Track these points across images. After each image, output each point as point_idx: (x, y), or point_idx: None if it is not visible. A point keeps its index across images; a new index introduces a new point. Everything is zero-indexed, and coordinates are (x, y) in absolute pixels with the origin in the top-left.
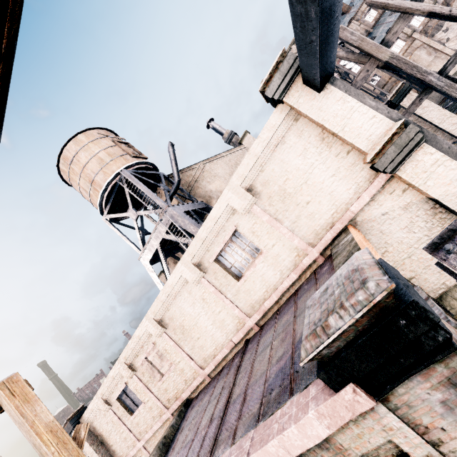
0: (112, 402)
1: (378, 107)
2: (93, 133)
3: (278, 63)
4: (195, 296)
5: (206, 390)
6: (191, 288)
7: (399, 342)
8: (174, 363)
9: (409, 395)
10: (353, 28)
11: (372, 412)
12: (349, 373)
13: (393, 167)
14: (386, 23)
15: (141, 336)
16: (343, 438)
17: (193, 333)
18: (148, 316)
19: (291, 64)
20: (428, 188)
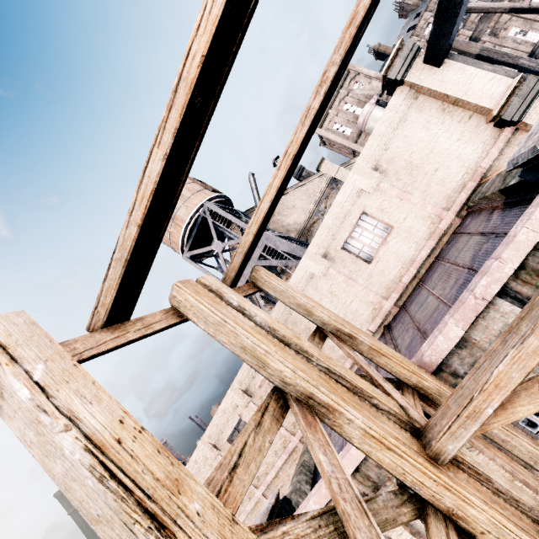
0: (221, 445)
1: (496, 70)
2: None
3: (397, 50)
4: (321, 291)
5: None
6: (317, 283)
7: None
8: None
9: None
10: None
11: None
12: None
13: (519, 115)
14: None
15: None
16: None
17: None
18: None
19: (411, 49)
20: None
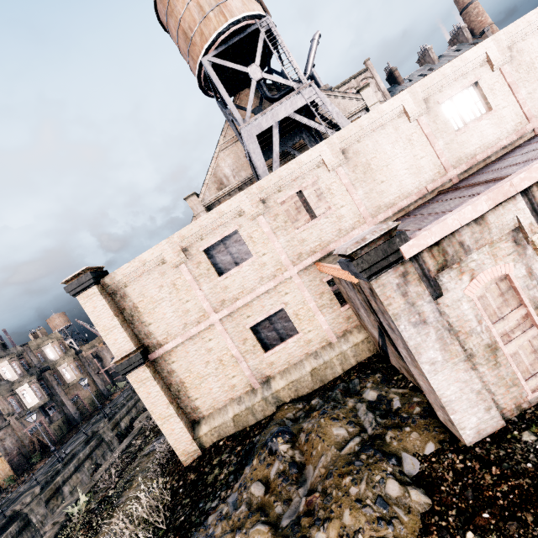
0: (192, 254)
1: None
2: None
3: None
4: (401, 134)
5: None
6: (401, 125)
7: None
8: (334, 207)
9: None
10: None
11: None
12: None
13: None
14: None
15: (305, 164)
16: None
17: (379, 174)
18: (331, 140)
19: None
20: None
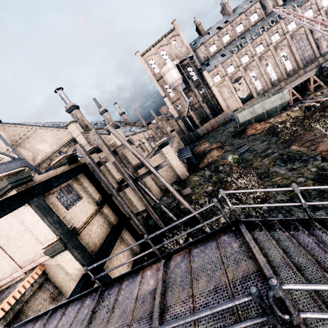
0: None
1: (50, 226)
2: None
3: None
4: None
5: None
6: None
7: None
8: None
9: None
10: (201, 50)
11: None
12: None
13: (52, 256)
14: (217, 60)
15: None
16: None
17: None
18: None
19: (5, 186)
20: (66, 268)
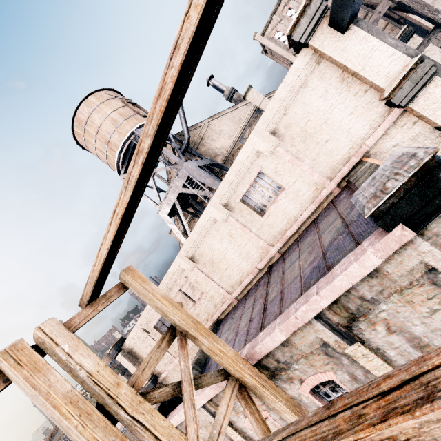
0: (150, 330)
1: (397, 45)
2: (103, 94)
3: (305, 6)
4: (223, 233)
5: (236, 309)
6: (219, 227)
7: (437, 188)
8: (205, 292)
9: (438, 228)
10: None
11: (411, 244)
12: (400, 217)
13: (408, 100)
14: None
15: (175, 272)
16: (389, 266)
17: (222, 265)
18: (180, 254)
19: (318, 7)
20: (436, 118)
